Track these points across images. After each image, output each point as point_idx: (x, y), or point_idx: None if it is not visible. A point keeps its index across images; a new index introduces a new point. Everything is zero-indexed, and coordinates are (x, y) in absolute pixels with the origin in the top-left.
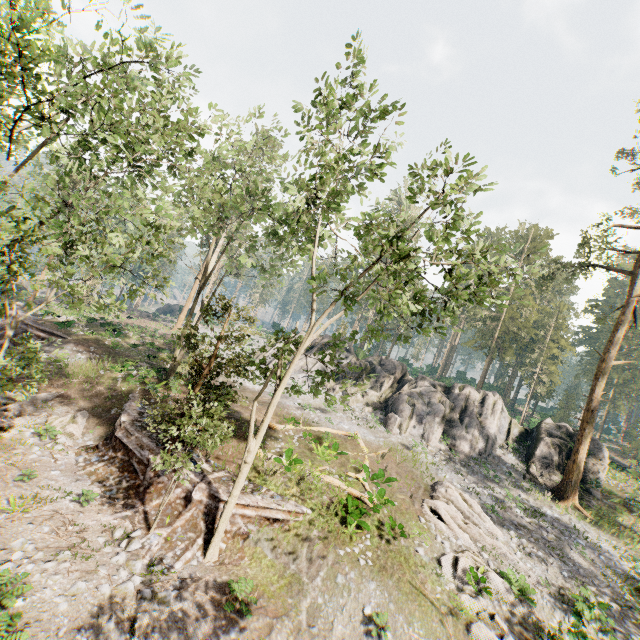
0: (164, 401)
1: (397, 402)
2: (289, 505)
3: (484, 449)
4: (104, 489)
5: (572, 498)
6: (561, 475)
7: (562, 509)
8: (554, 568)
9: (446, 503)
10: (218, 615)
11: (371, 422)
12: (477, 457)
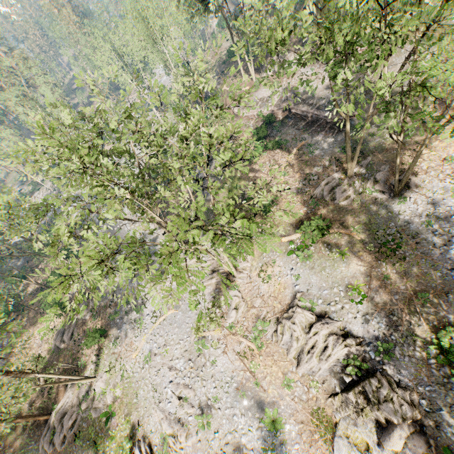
0: None
1: None
2: None
3: None
4: (315, 67)
5: None
6: None
7: None
8: None
9: None
10: (356, 75)
11: None
12: None
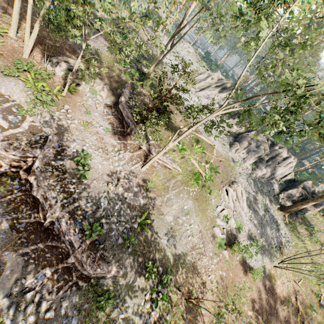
0: (139, 94)
1: (243, 138)
2: (174, 165)
3: (267, 177)
4: (112, 128)
5: (286, 213)
6: (291, 203)
7: (278, 213)
8: (256, 228)
9: (233, 190)
10: (141, 188)
11: (225, 141)
12: (261, 179)
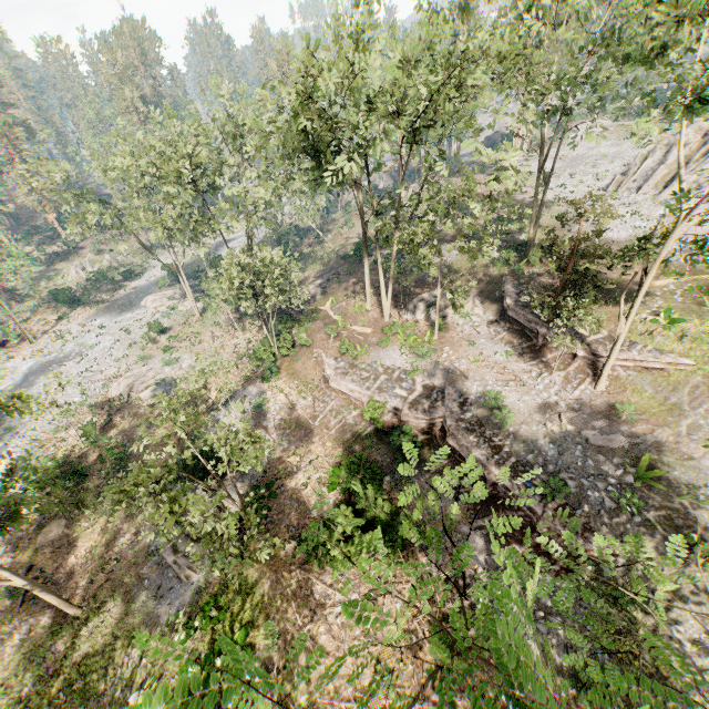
0: (531, 279)
1: None
2: (667, 358)
3: None
4: (513, 348)
5: None
6: None
7: None
8: None
9: None
10: (610, 420)
11: None
12: None
